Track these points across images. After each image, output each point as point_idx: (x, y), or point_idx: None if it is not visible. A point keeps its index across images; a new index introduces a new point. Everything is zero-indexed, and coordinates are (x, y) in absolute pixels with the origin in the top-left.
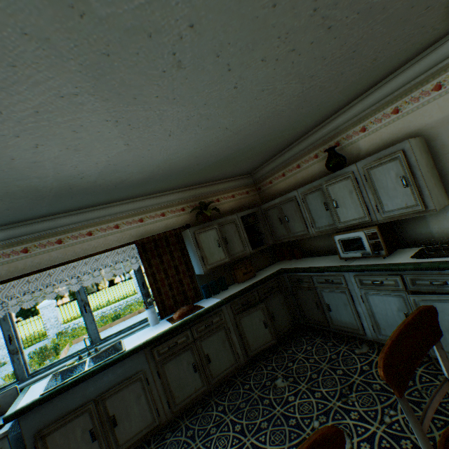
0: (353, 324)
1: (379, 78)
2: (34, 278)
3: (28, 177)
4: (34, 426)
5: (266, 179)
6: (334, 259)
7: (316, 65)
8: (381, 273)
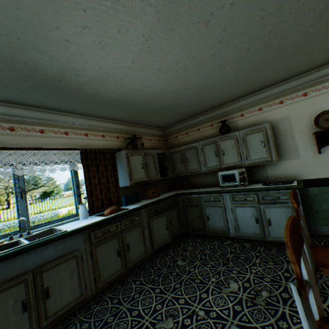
0: (222, 227)
1: (258, 89)
2: None
3: (45, 52)
4: None
5: (174, 134)
6: (214, 188)
7: (247, 65)
8: (246, 194)
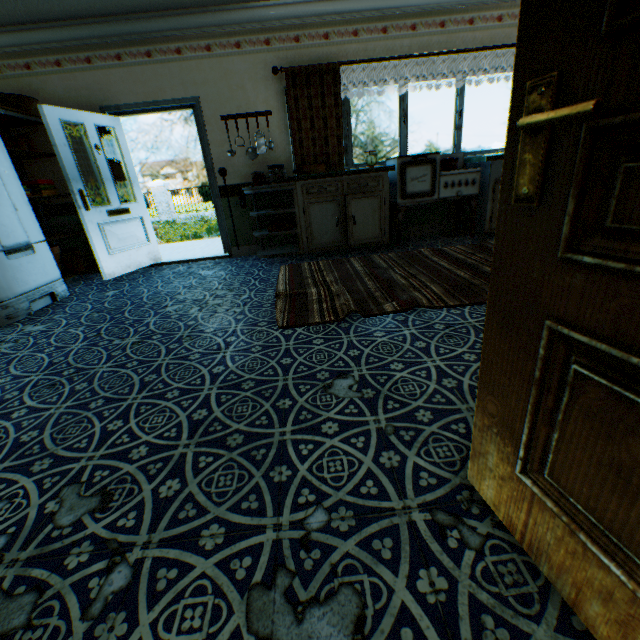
0: None
1: None
2: (495, 57)
3: None
4: (496, 174)
5: None
6: None
7: None
8: None
